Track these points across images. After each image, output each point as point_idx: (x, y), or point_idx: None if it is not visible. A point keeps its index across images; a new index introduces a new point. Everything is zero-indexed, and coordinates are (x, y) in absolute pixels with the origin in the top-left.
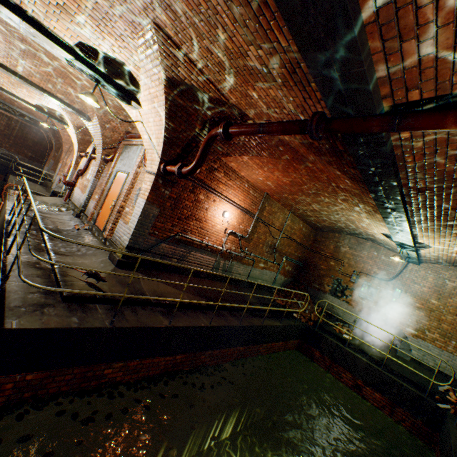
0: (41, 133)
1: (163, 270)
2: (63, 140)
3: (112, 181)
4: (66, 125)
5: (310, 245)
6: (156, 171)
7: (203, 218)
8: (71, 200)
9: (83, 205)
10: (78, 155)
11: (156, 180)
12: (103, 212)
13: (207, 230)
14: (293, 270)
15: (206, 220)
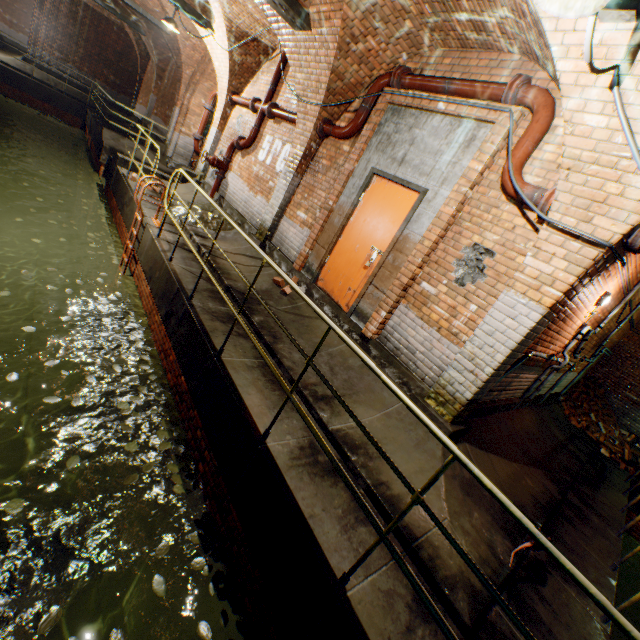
0: (126, 35)
1: (477, 416)
2: (183, 58)
3: (358, 196)
4: (209, 28)
5: (637, 322)
6: (616, 239)
7: (571, 314)
8: (222, 197)
9: (270, 226)
10: (226, 100)
11: (595, 261)
12: (336, 263)
13: (560, 333)
14: (593, 363)
15: (572, 315)
